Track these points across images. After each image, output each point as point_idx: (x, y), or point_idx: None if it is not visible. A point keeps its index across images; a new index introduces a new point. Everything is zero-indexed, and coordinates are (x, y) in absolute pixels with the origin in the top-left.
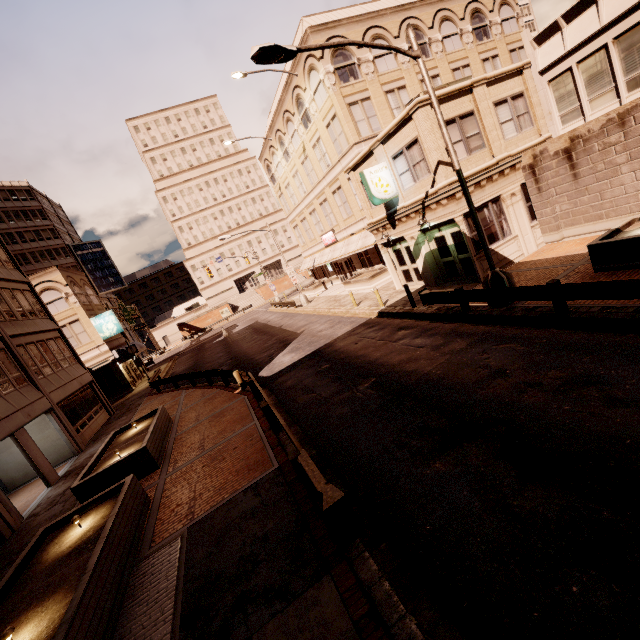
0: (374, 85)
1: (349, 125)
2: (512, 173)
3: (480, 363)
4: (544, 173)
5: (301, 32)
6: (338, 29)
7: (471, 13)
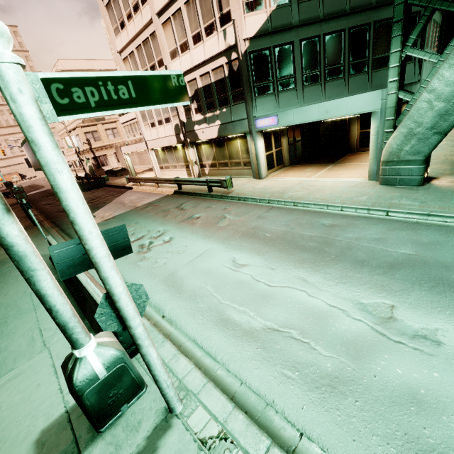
0: None
1: None
2: (111, 149)
3: None
4: (119, 151)
5: (56, 67)
6: None
7: None
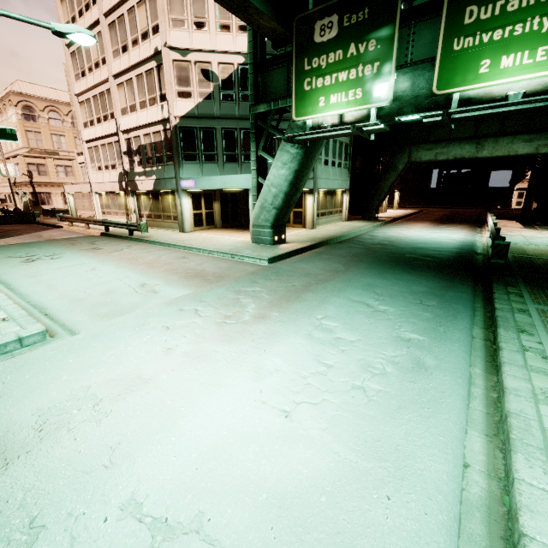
0: (46, 128)
1: (24, 139)
2: (59, 187)
3: None
4: None
5: (12, 87)
6: (31, 99)
7: None
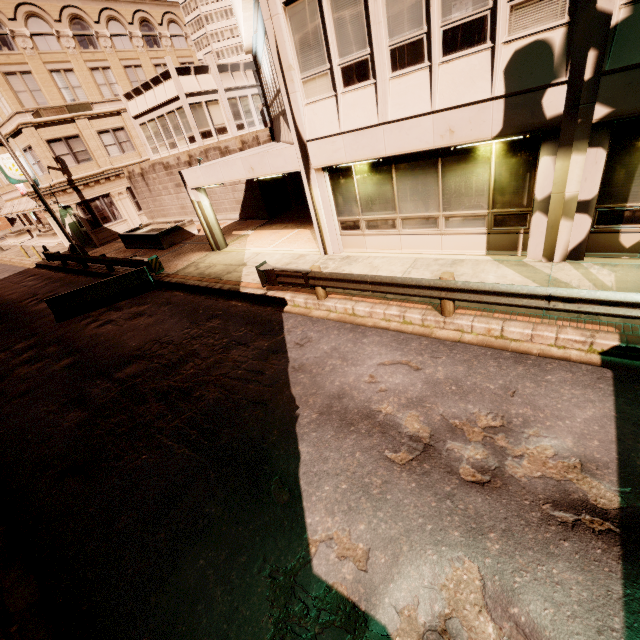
0: (35, 61)
1: (8, 93)
2: (118, 180)
3: (36, 292)
4: (138, 184)
5: None
6: None
7: (140, 20)
